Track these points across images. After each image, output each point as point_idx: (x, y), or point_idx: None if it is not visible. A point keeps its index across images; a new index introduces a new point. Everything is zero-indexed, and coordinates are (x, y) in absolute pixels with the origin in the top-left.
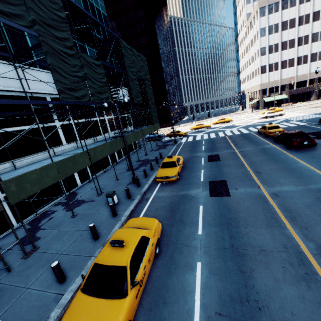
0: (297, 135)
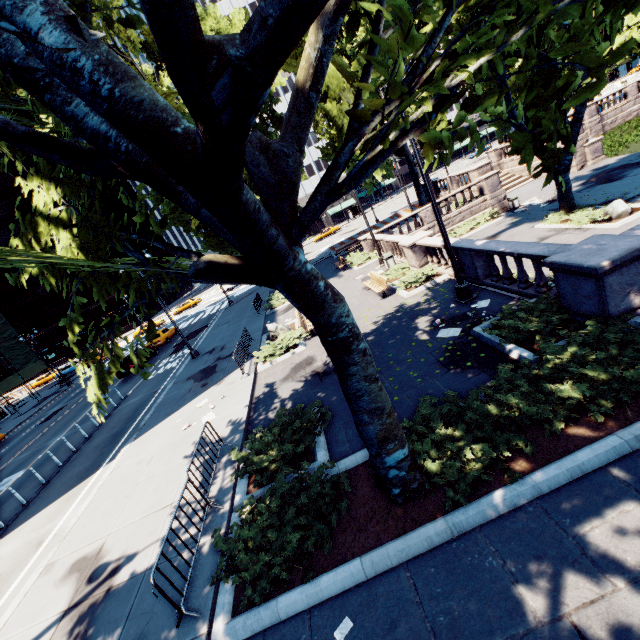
0: (125, 361)
